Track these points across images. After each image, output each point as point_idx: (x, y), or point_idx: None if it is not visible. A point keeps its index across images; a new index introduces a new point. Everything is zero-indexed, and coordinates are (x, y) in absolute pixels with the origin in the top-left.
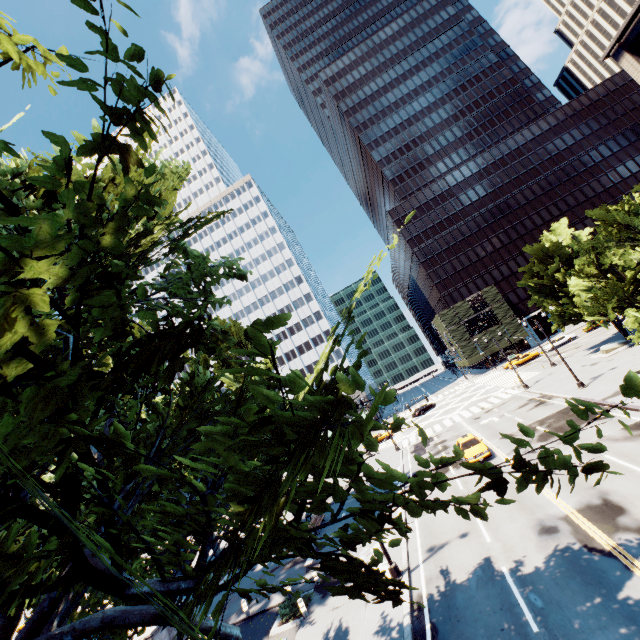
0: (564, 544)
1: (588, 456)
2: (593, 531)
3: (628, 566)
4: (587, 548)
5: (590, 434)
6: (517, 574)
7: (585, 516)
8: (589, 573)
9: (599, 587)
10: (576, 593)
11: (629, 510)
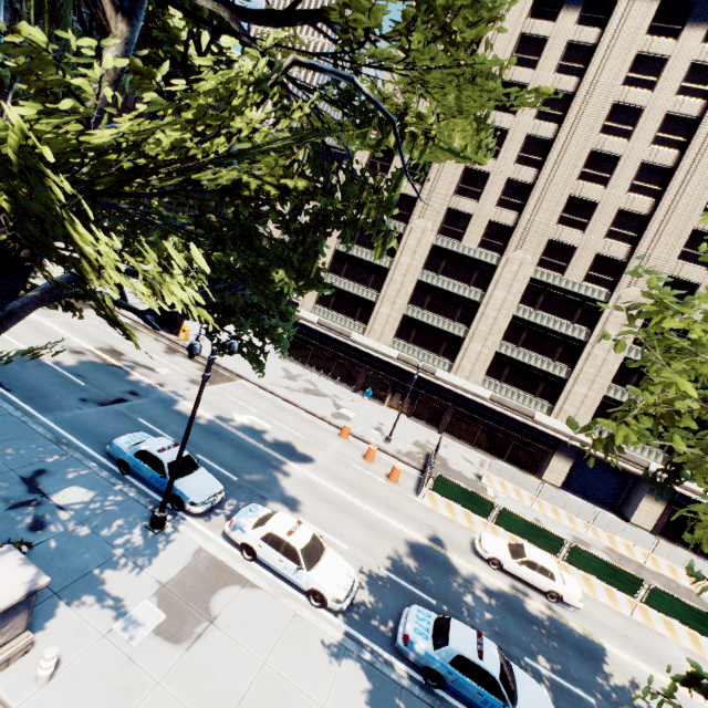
0: (92, 360)
1: (97, 327)
2: (109, 358)
3: (130, 372)
4: (107, 363)
5: (95, 316)
6: (62, 366)
7: (103, 352)
8: (111, 371)
9: (117, 376)
10: (105, 376)
11: (127, 355)
